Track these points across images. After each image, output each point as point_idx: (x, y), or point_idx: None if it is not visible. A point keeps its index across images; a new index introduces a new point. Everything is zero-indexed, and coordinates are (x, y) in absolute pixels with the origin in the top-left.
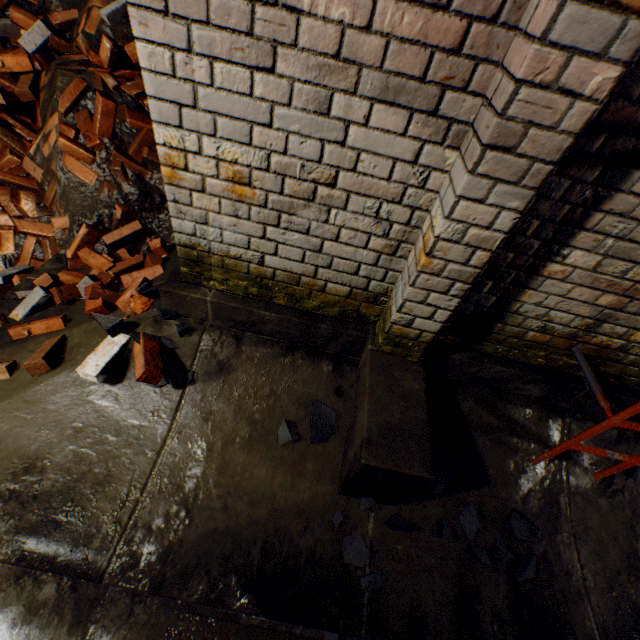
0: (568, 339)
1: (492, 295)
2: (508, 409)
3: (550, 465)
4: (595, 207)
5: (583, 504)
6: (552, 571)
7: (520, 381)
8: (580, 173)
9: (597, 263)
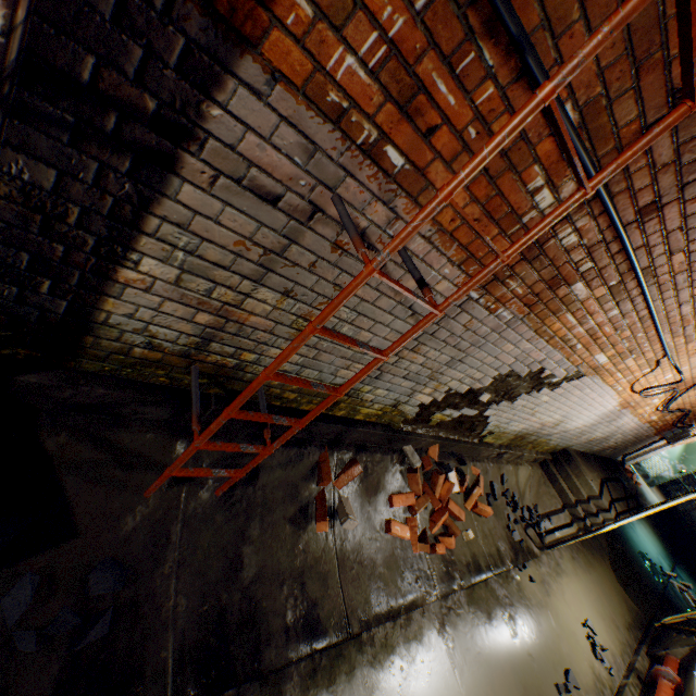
0: (185, 357)
1: (61, 298)
2: (123, 438)
3: (169, 493)
4: (147, 209)
5: (199, 525)
6: (139, 614)
7: (138, 404)
8: (107, 156)
9: (179, 277)
